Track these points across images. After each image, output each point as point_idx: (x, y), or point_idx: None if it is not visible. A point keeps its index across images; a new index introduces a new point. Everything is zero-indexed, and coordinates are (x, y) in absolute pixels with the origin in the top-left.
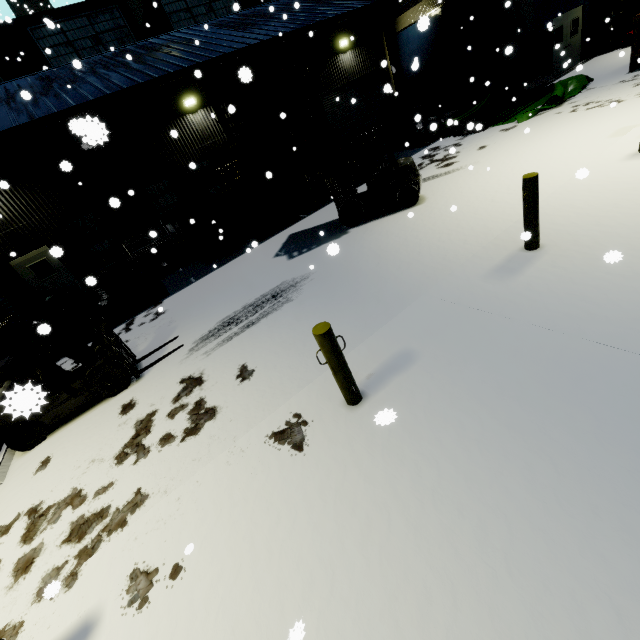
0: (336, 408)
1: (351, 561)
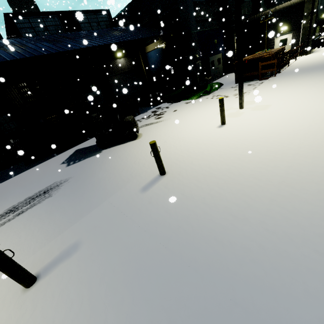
0: (17, 290)
1: None
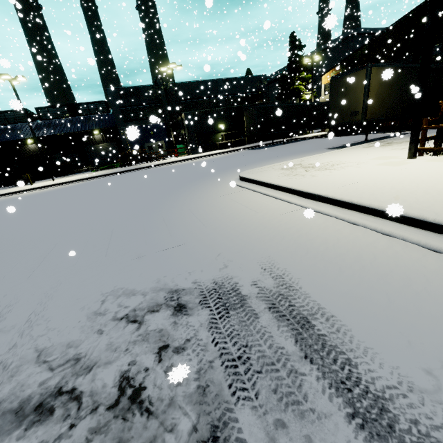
0: None
1: None
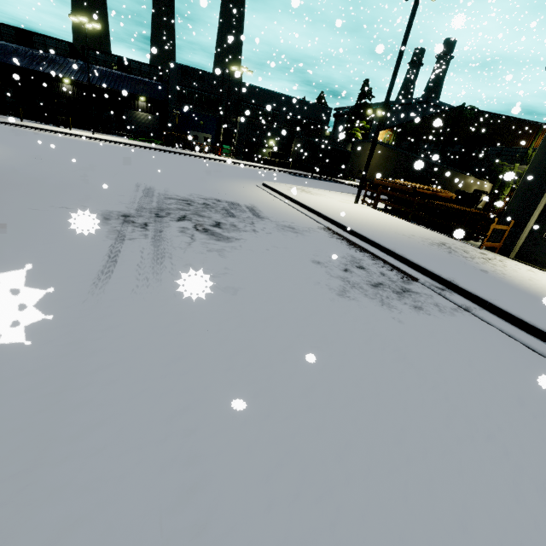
0: None
1: None
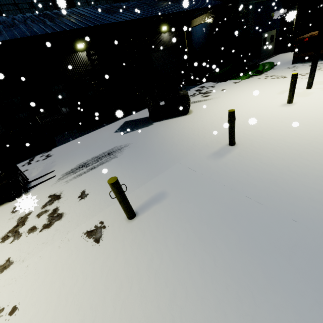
0: (121, 220)
1: (106, 309)
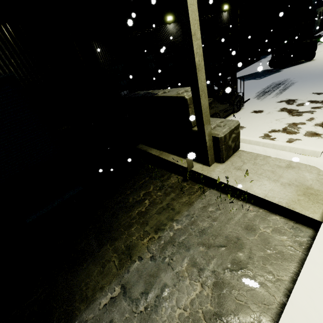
0: None
1: None
